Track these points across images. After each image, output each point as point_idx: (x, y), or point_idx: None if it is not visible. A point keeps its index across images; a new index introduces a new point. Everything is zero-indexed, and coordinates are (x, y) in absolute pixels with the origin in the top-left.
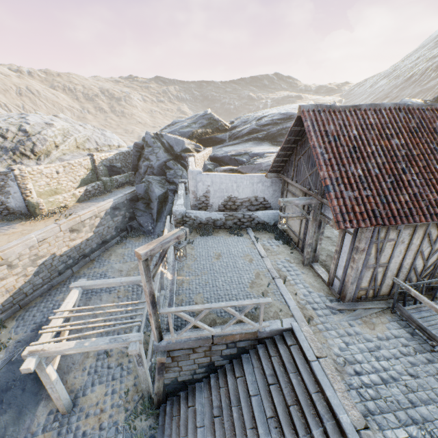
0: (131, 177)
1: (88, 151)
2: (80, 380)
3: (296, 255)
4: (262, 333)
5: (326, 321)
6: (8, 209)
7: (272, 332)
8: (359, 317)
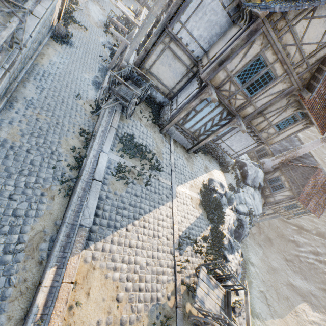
0: None
1: None
2: None
3: None
4: None
5: None
6: None
7: None
8: None
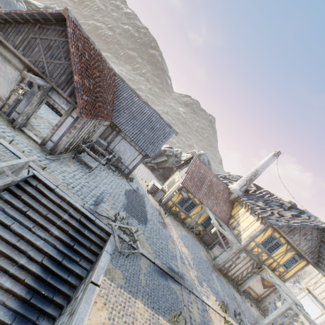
0: None
1: None
2: None
3: (2, 118)
4: (15, 182)
5: (50, 167)
6: None
7: (21, 180)
8: (63, 163)
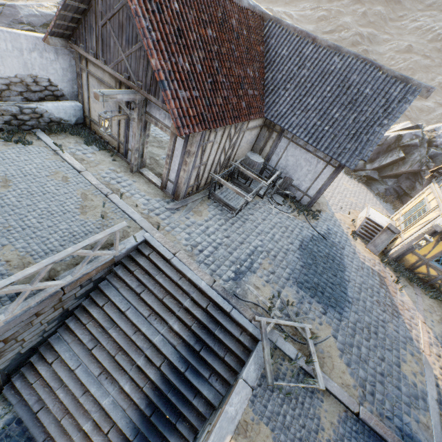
0: None
1: None
2: None
3: (120, 162)
4: (119, 257)
5: (170, 222)
6: None
7: (129, 251)
8: (191, 210)
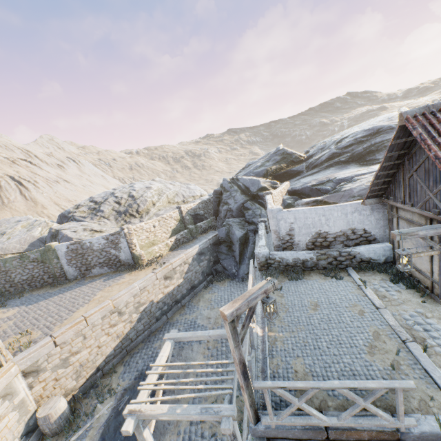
0: (212, 222)
1: (177, 204)
2: None
3: (433, 305)
4: (406, 435)
5: None
6: (120, 262)
7: (425, 437)
8: None
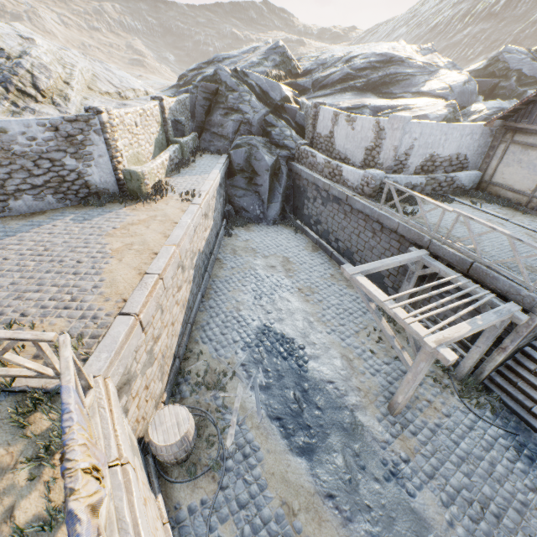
0: (196, 141)
1: (109, 97)
2: (371, 383)
3: (531, 215)
4: None
5: None
6: (87, 187)
7: None
8: None
